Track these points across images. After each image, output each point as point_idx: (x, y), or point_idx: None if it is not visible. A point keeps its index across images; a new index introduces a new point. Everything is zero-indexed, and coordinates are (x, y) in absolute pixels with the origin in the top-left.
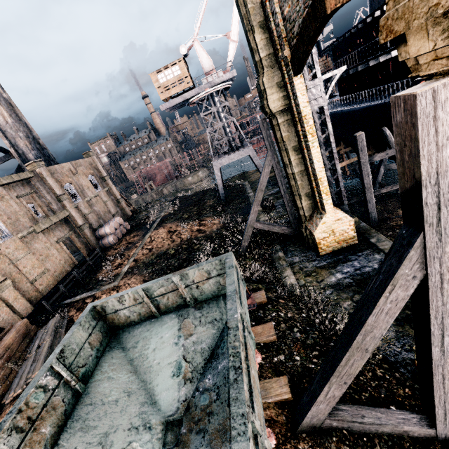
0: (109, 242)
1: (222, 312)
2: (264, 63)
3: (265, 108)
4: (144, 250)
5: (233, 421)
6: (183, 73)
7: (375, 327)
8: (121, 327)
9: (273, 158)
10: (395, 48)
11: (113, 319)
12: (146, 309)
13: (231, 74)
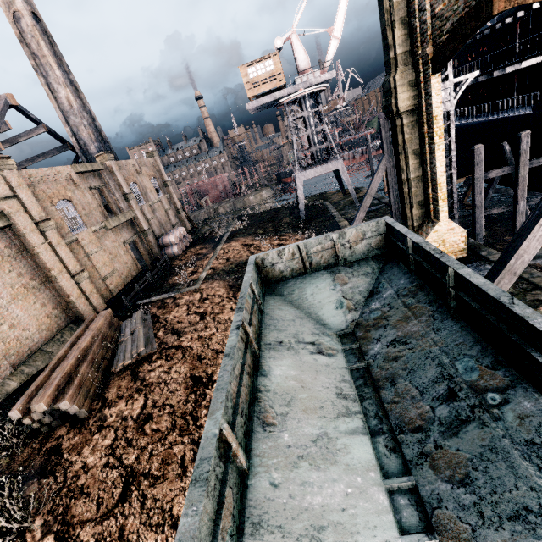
0: (173, 252)
1: (373, 268)
2: (399, 60)
3: (392, 107)
4: (220, 259)
5: (452, 266)
6: (276, 69)
7: (526, 253)
8: (272, 282)
9: (389, 162)
10: (526, 59)
11: (268, 273)
12: (299, 265)
13: (330, 75)
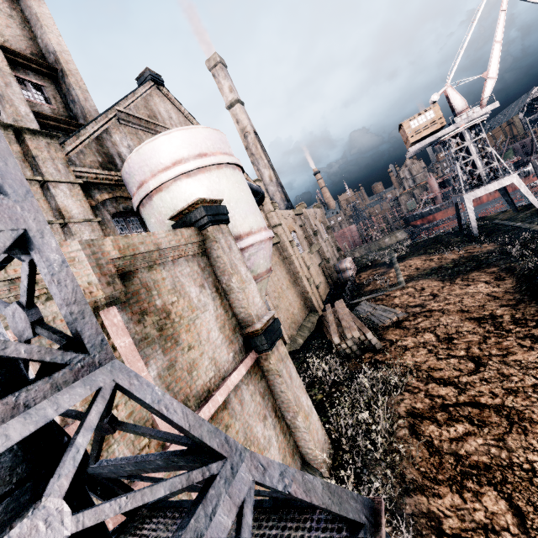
0: (349, 275)
1: None
2: None
3: None
4: (408, 270)
5: None
6: (436, 116)
7: None
8: None
9: None
10: None
11: None
12: None
13: (493, 106)
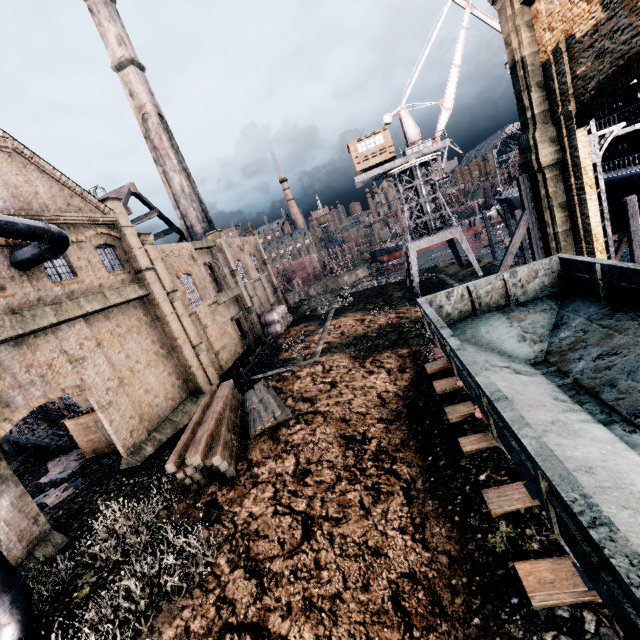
0: (275, 331)
1: (550, 305)
2: (538, 119)
3: (532, 163)
4: (333, 334)
5: None
6: (386, 142)
7: None
8: None
9: (531, 218)
10: None
11: None
12: (468, 306)
13: (444, 144)
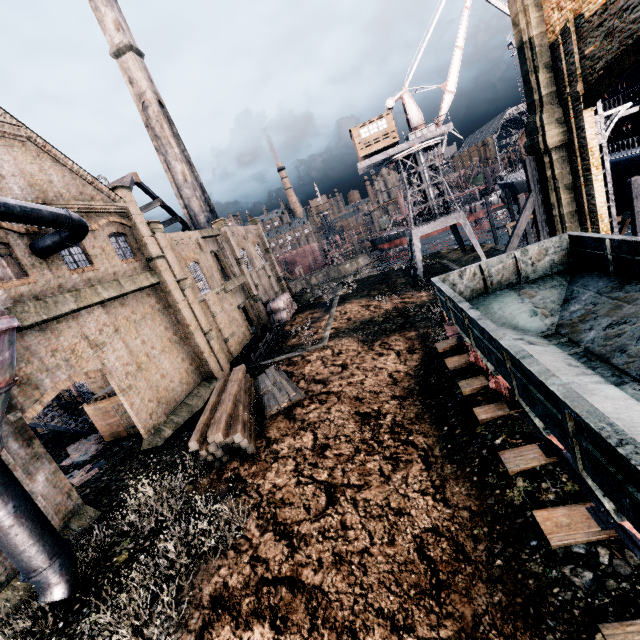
0: (281, 318)
1: (559, 281)
2: (545, 101)
3: (539, 145)
4: (340, 320)
5: None
6: (390, 127)
7: None
8: None
9: (537, 200)
10: None
11: None
12: (480, 285)
13: (447, 128)
